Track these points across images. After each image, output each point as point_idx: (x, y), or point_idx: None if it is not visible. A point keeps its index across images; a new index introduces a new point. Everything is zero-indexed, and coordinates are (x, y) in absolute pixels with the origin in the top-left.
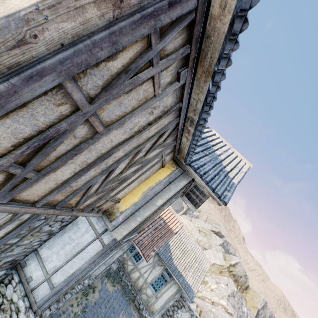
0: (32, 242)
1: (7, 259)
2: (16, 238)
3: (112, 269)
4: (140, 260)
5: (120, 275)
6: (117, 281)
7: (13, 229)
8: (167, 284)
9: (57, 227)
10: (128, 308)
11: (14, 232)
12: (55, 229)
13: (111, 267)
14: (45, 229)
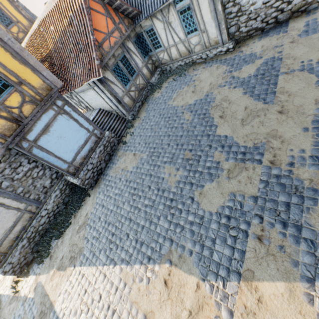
0: (35, 177)
1: (47, 184)
2: (18, 190)
3: (153, 83)
4: (159, 41)
5: (166, 73)
6: (165, 81)
7: (3, 196)
8: (194, 7)
9: (28, 166)
10: (186, 79)
11: (5, 195)
12: (29, 167)
13: (151, 83)
14: (21, 175)
